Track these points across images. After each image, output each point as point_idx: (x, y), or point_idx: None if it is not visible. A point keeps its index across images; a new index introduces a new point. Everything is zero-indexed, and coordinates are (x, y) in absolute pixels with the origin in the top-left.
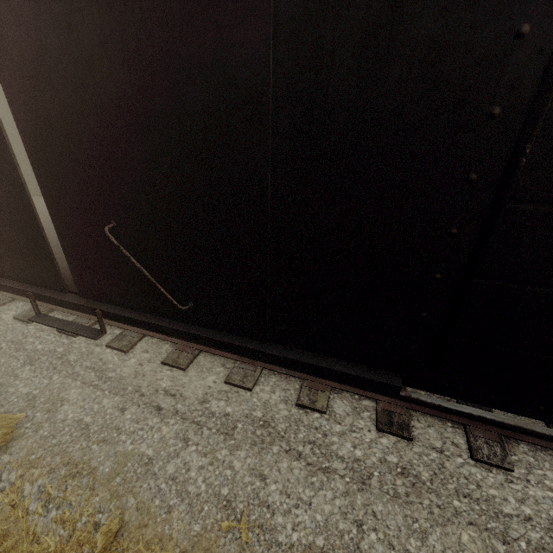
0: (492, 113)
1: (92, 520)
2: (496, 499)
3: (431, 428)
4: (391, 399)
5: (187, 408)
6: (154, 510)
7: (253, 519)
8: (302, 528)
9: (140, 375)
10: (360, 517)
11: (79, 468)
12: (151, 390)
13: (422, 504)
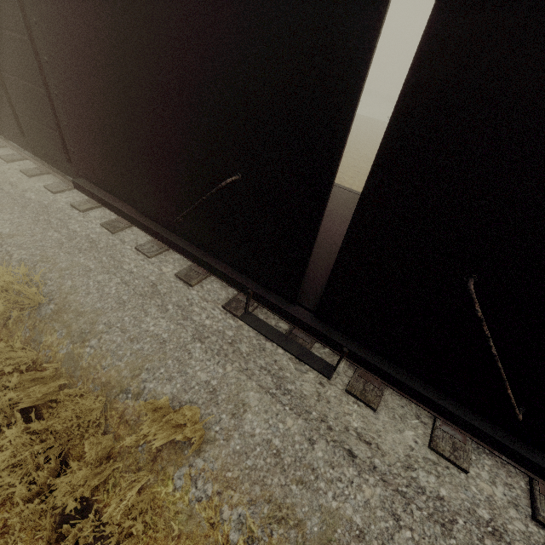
0: None
1: None
2: None
3: None
4: None
5: (388, 468)
6: None
7: None
8: None
9: (324, 400)
10: None
11: (283, 513)
12: (340, 425)
13: None
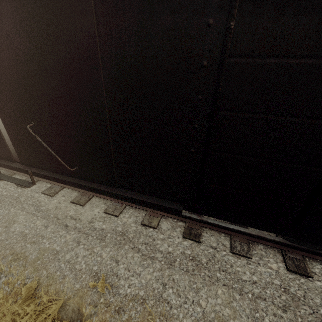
0: (203, 64)
1: (23, 282)
2: (239, 273)
3: (212, 236)
4: (193, 221)
5: (82, 225)
6: (56, 277)
7: (108, 282)
8: (133, 286)
9: (58, 208)
10: (166, 281)
11: (18, 256)
12: (63, 216)
13: (200, 275)
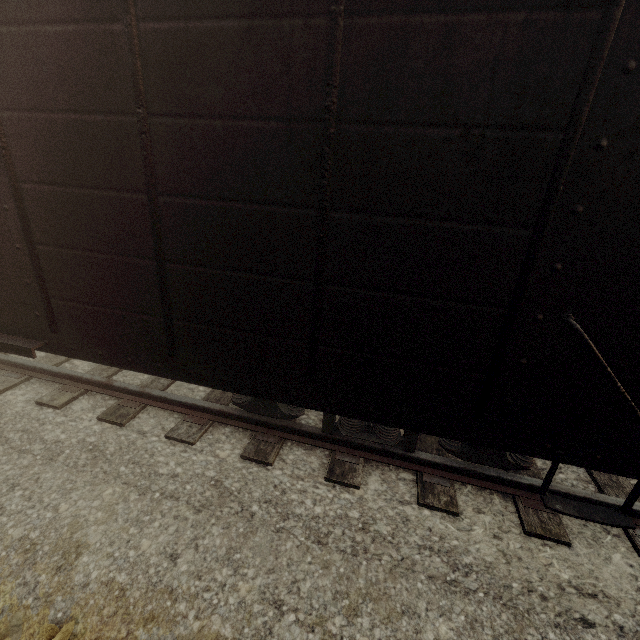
0: None
1: None
2: (158, 464)
3: (154, 418)
4: (134, 397)
5: None
6: None
7: None
8: None
9: None
10: (22, 481)
11: None
12: None
13: (92, 471)
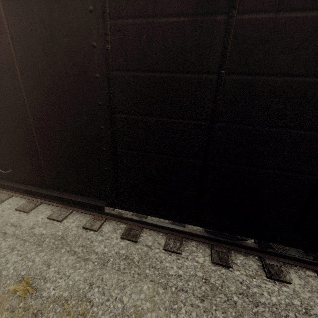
0: (97, 76)
1: None
2: (167, 268)
3: (150, 236)
4: (135, 223)
5: (21, 232)
6: None
7: (33, 286)
8: (59, 288)
9: (0, 216)
10: (94, 281)
11: None
12: (4, 223)
13: (130, 273)
